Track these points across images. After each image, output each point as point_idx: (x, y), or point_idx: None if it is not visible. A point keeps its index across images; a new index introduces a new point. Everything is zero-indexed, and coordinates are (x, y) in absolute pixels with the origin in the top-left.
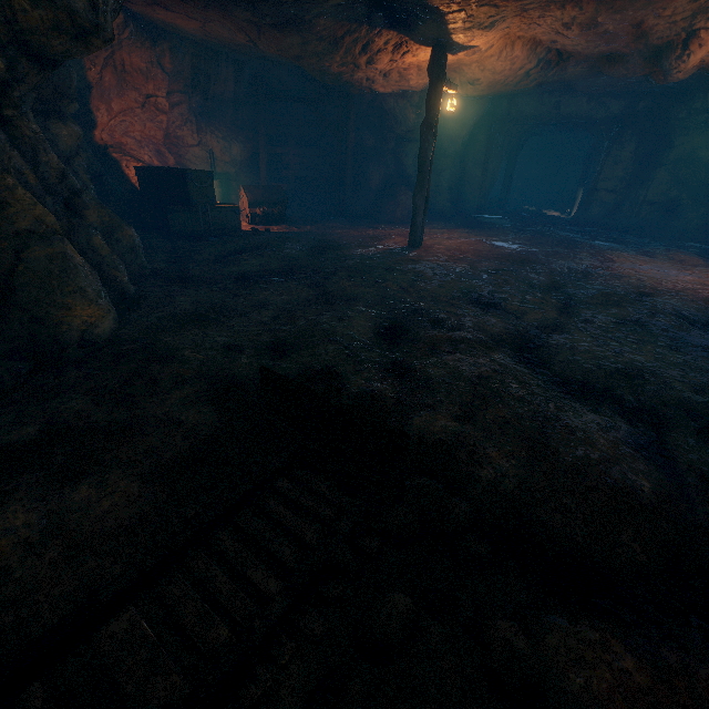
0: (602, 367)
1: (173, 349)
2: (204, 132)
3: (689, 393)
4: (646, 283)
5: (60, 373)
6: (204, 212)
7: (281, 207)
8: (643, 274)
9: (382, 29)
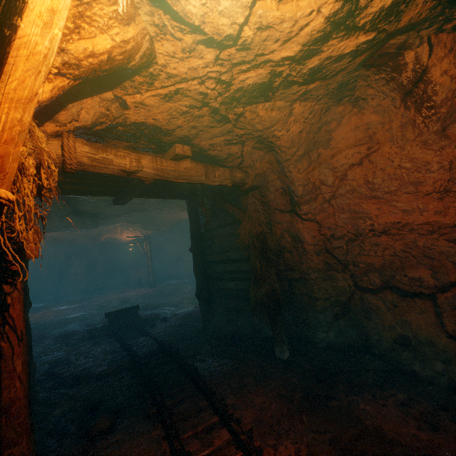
0: (140, 307)
1: None
2: None
3: (156, 303)
4: (126, 297)
5: None
6: None
7: None
8: (122, 296)
9: None
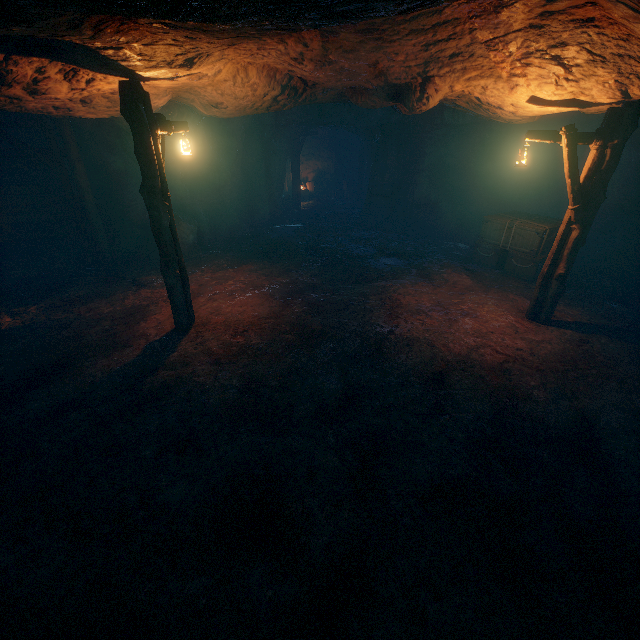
0: None
1: None
2: None
3: None
4: (436, 349)
5: None
6: None
7: None
8: (430, 327)
9: (10, 55)
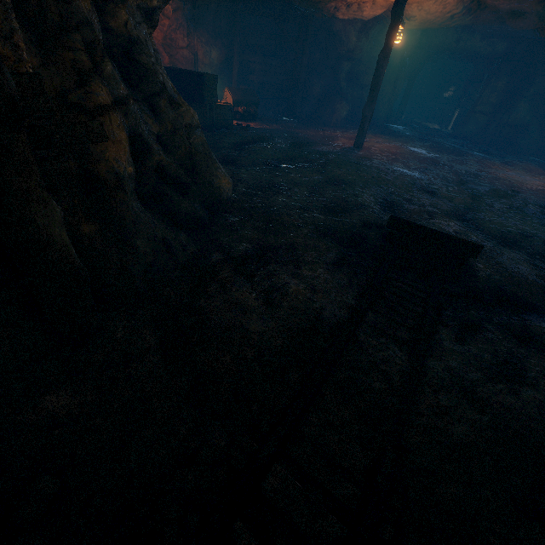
0: (510, 231)
1: (274, 208)
2: (192, 36)
3: None
4: (514, 184)
5: (225, 218)
6: (210, 108)
7: (256, 108)
8: (511, 178)
9: None
